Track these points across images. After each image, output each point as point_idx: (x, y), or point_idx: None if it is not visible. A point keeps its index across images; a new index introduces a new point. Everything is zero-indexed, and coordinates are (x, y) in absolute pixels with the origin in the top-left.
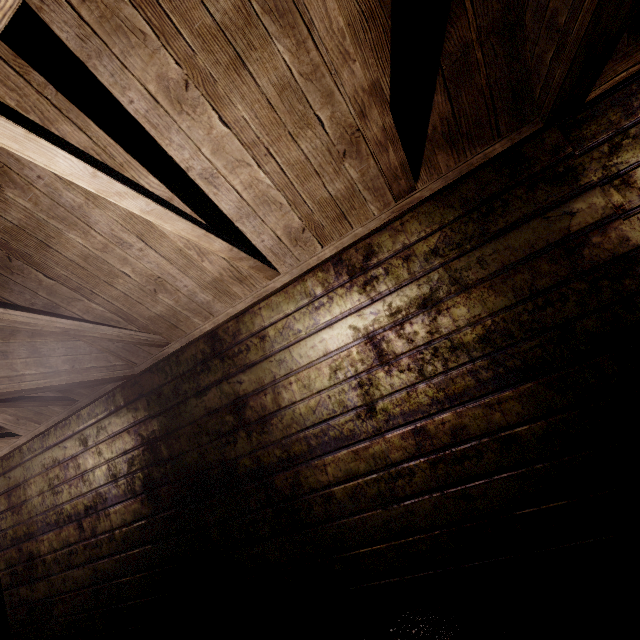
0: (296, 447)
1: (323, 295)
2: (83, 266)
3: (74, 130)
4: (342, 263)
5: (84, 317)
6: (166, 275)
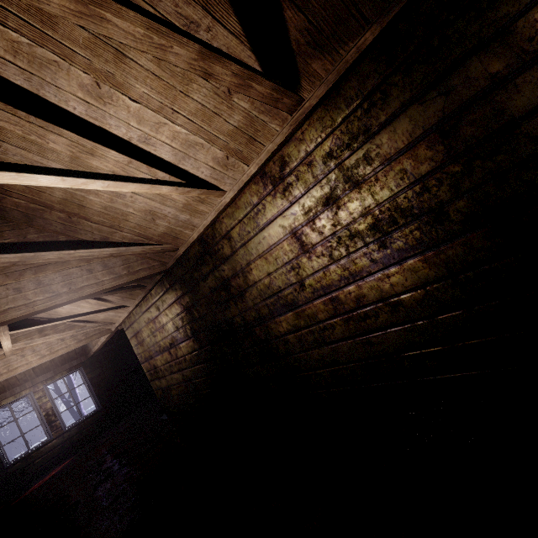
0: (262, 311)
1: (258, 203)
2: (107, 213)
3: (57, 137)
4: (266, 175)
5: (124, 241)
6: (154, 208)
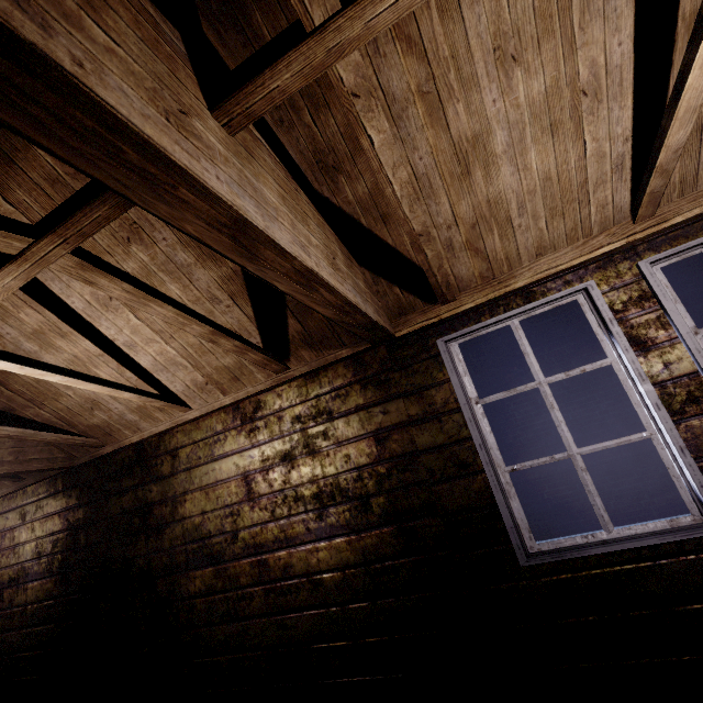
0: (178, 557)
1: (222, 432)
2: (36, 386)
3: (34, 312)
4: (239, 410)
5: (35, 419)
6: (101, 399)
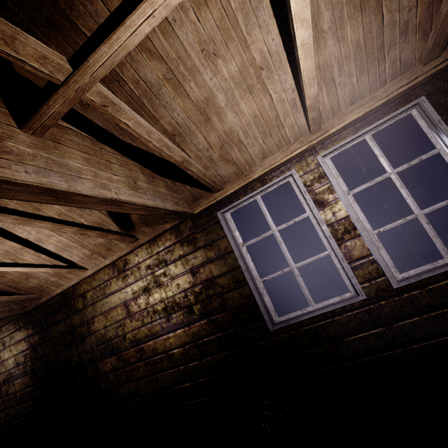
0: (96, 353)
1: (108, 280)
2: None
3: None
4: (115, 266)
5: None
6: (31, 272)
